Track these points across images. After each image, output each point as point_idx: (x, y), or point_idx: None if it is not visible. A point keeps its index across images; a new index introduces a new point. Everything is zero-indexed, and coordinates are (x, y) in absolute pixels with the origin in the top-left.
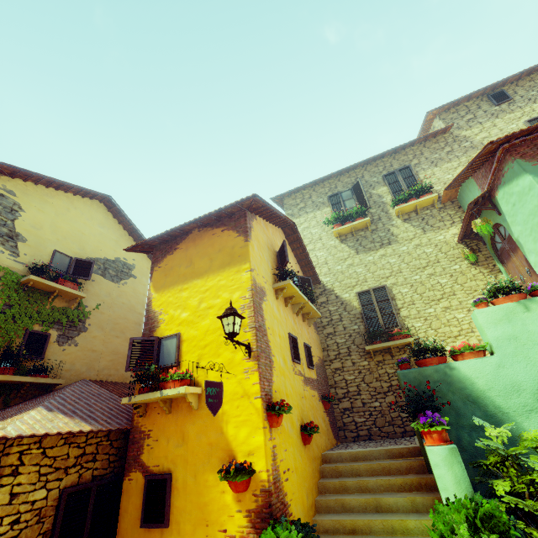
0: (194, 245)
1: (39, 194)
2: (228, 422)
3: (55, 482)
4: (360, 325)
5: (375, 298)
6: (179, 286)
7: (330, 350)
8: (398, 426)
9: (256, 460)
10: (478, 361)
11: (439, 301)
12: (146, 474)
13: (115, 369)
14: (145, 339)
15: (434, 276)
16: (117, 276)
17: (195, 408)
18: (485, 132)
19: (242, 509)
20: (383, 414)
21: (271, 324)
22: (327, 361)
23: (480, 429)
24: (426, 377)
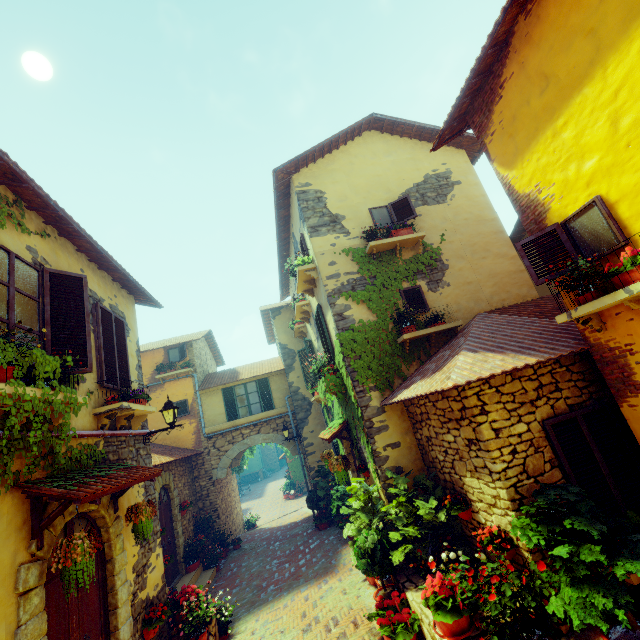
0: (532, 46)
1: (323, 169)
2: None
3: (528, 416)
4: None
5: None
6: (546, 132)
7: None
8: None
9: None
10: None
11: None
12: None
13: (504, 292)
14: (538, 235)
15: None
16: (439, 196)
17: None
18: None
19: None
20: None
21: None
22: None
23: None
24: None
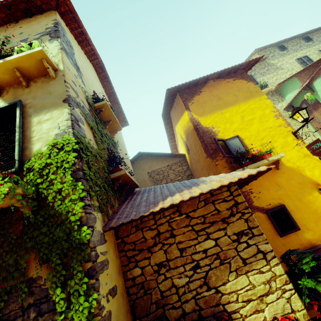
0: (215, 88)
1: (74, 42)
2: (303, 170)
3: None
4: None
5: None
6: (218, 111)
7: None
8: None
9: None
10: None
11: None
12: (264, 211)
13: None
14: (221, 139)
15: None
16: None
17: (280, 168)
18: (280, 62)
19: None
20: None
21: None
22: None
23: None
24: None
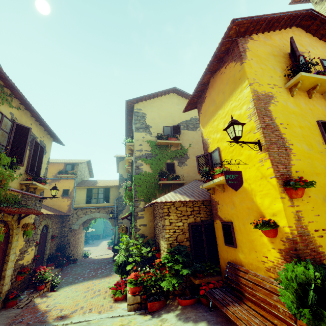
0: (213, 89)
1: (149, 104)
2: (255, 195)
3: (184, 220)
4: None
5: None
6: (212, 119)
7: None
8: None
9: (279, 219)
10: None
11: None
12: (221, 221)
13: None
14: (203, 155)
15: None
16: (194, 127)
17: None
18: None
19: (275, 248)
20: None
21: (284, 120)
22: None
23: None
24: None
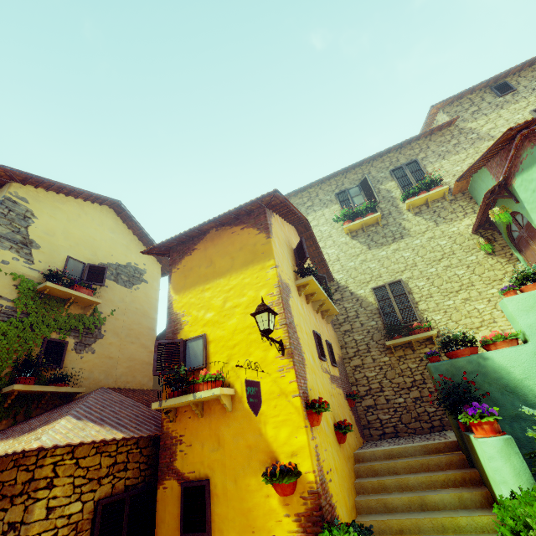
0: (213, 244)
1: (51, 201)
2: (266, 423)
3: (89, 494)
4: (377, 321)
5: (391, 292)
6: (200, 286)
7: (349, 347)
8: (424, 422)
9: (301, 461)
10: (513, 350)
11: (457, 293)
12: (182, 481)
13: (132, 376)
14: (170, 341)
15: (450, 268)
16: (129, 282)
17: (229, 410)
18: (491, 123)
19: (290, 513)
20: (409, 409)
21: (298, 321)
22: (346, 358)
23: (521, 420)
24: (459, 369)
